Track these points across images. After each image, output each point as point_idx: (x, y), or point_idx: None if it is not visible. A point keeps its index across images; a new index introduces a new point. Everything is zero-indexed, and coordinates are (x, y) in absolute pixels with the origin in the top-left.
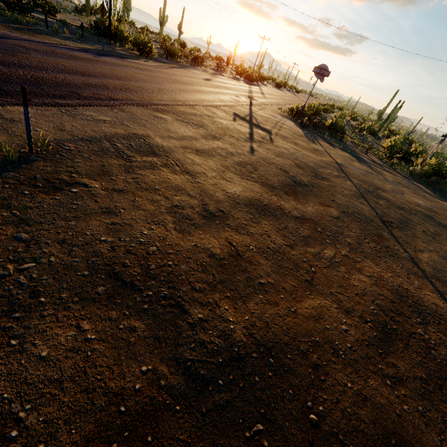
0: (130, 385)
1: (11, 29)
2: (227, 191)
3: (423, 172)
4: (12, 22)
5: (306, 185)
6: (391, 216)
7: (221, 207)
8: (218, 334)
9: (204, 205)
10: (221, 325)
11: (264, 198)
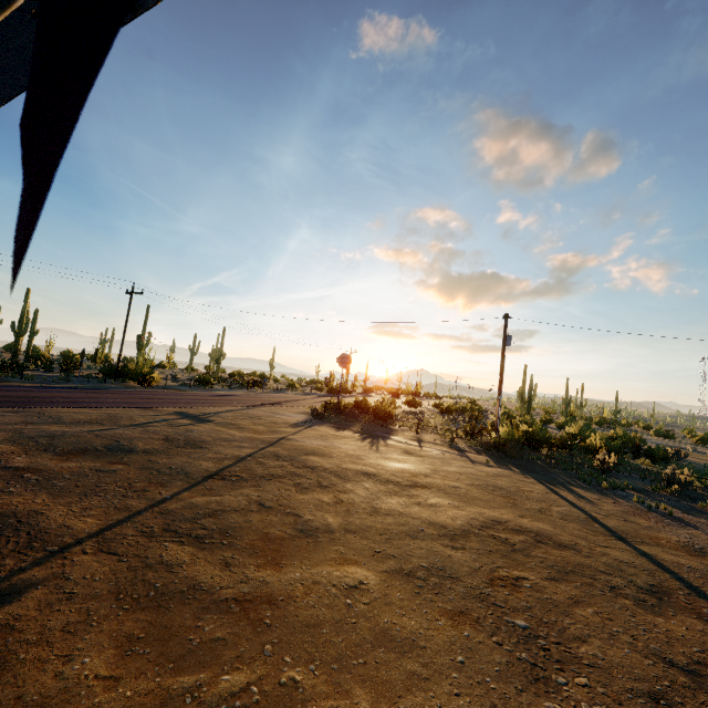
0: None
1: None
2: None
3: (500, 441)
4: None
5: (131, 450)
6: (254, 472)
7: None
8: None
9: None
10: None
11: None
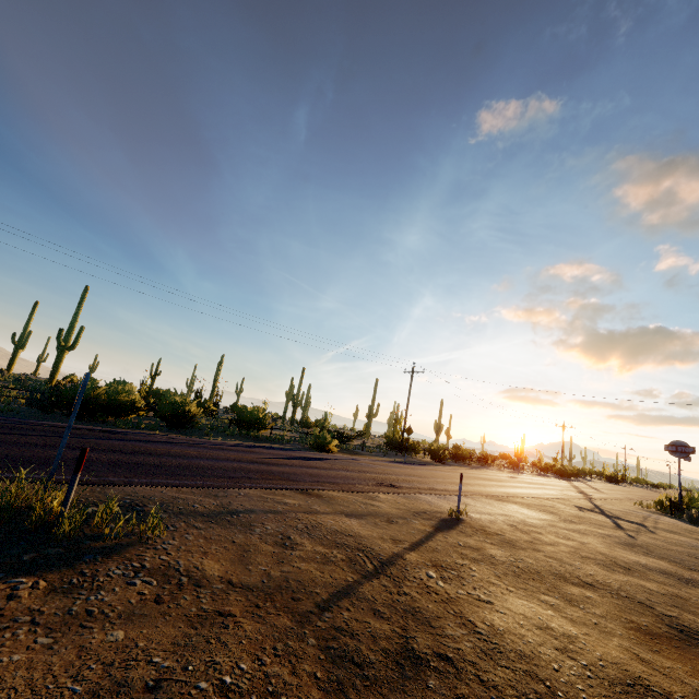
0: (639, 622)
1: (349, 454)
2: (628, 557)
3: None
4: (344, 449)
5: None
6: None
7: (632, 566)
8: (697, 626)
9: (612, 561)
10: (696, 624)
11: (682, 573)
